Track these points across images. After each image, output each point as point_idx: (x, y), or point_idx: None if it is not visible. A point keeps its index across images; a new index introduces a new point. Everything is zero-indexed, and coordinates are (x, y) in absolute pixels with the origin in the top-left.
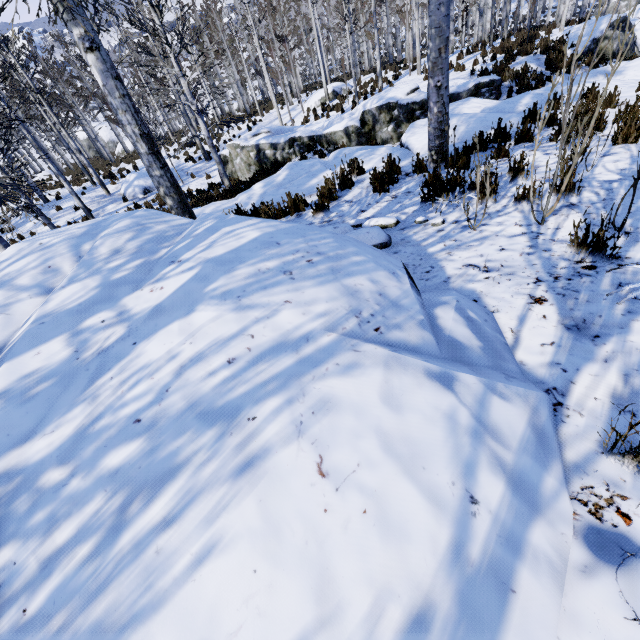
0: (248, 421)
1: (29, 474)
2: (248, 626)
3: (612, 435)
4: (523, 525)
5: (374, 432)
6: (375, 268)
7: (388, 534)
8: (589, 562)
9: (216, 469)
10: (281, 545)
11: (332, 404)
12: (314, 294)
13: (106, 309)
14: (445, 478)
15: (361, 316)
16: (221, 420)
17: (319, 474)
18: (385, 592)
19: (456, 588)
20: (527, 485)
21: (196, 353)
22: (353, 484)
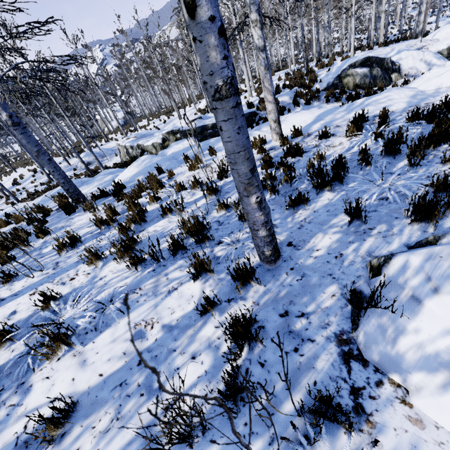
0: None
1: None
2: None
3: None
4: None
5: None
6: None
7: None
8: None
9: None
10: None
11: None
12: None
13: None
14: None
15: None
16: None
17: None
18: None
19: None
20: None
21: None
22: None
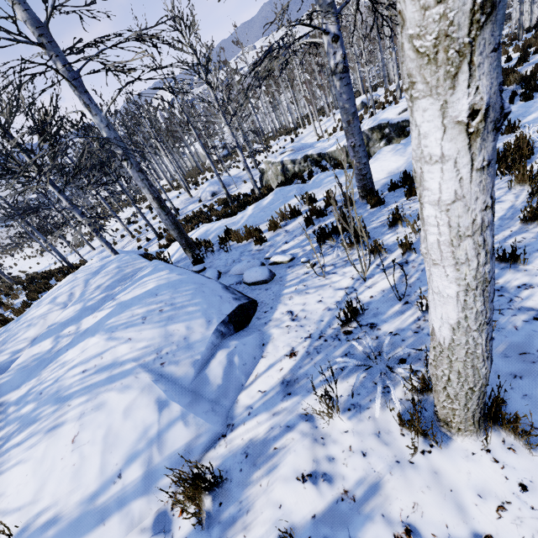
0: (68, 406)
1: (7, 406)
2: (12, 495)
3: (225, 465)
4: (134, 497)
5: (107, 427)
6: (198, 317)
7: (74, 478)
8: (148, 527)
9: (44, 426)
10: (40, 468)
11: (103, 406)
12: (145, 335)
13: (74, 324)
14: (115, 460)
15: (160, 353)
16: (61, 402)
17: (72, 441)
18: (55, 502)
19: (80, 512)
20: (154, 477)
21: (77, 363)
22: (80, 450)
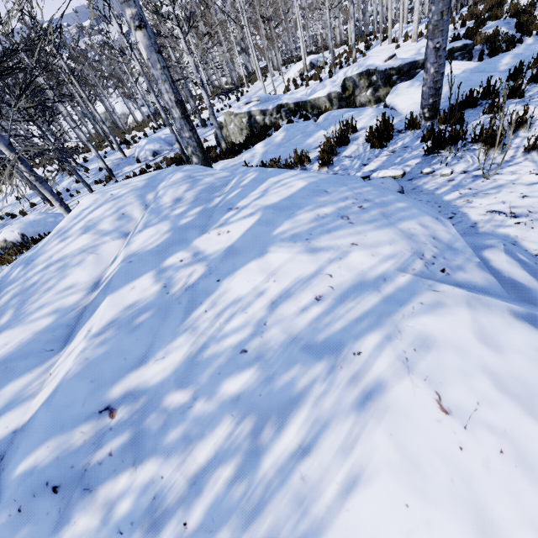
0: (354, 356)
1: (152, 395)
2: None
3: None
4: None
5: (482, 371)
6: (419, 213)
7: (534, 477)
8: None
9: (336, 401)
10: (426, 481)
11: (430, 342)
12: (376, 237)
13: (181, 250)
14: None
15: (425, 258)
16: (327, 354)
17: (442, 411)
18: None
19: None
20: None
21: (283, 290)
22: (479, 422)
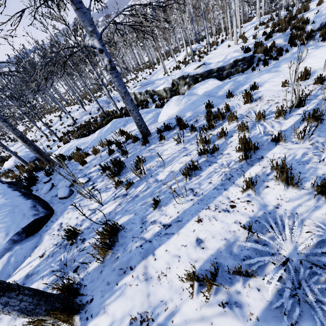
0: None
1: None
2: None
3: None
4: None
5: None
6: (2, 231)
7: None
8: None
9: None
10: None
11: None
12: None
13: None
14: None
15: None
16: None
17: None
18: None
19: None
20: None
21: None
22: None
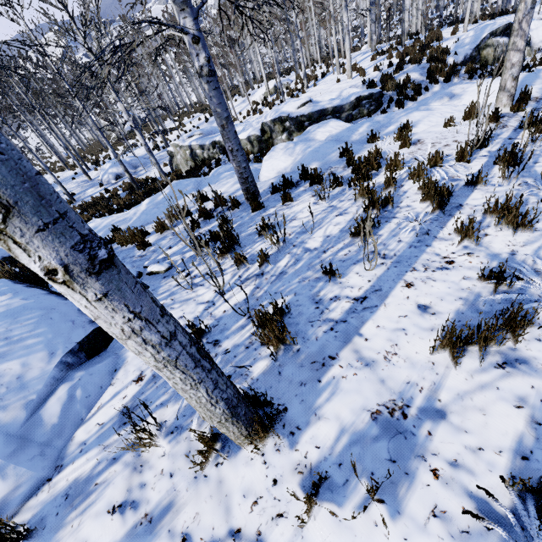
0: None
1: None
2: None
3: (42, 512)
4: None
5: None
6: (39, 350)
7: None
8: None
9: None
10: None
11: None
12: None
13: None
14: None
15: None
16: None
17: None
18: None
19: None
20: None
21: None
22: None
